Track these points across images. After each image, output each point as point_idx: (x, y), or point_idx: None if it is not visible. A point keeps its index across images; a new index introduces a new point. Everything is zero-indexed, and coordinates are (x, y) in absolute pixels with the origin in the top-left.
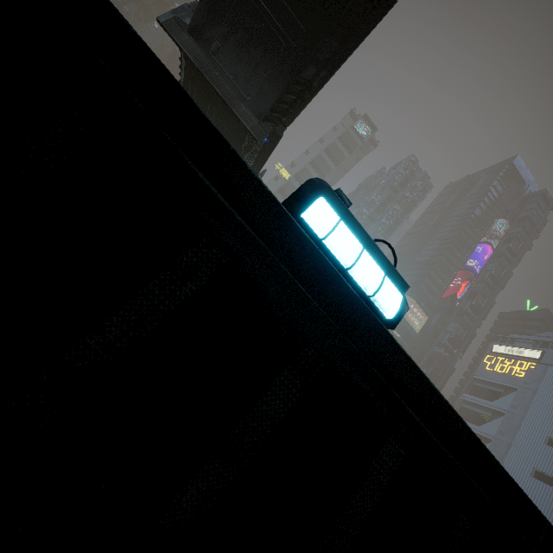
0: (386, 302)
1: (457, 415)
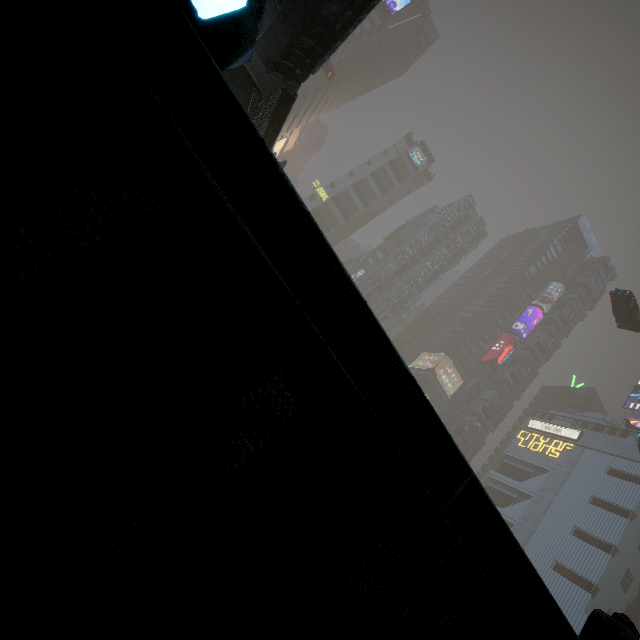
0: None
1: (326, 244)
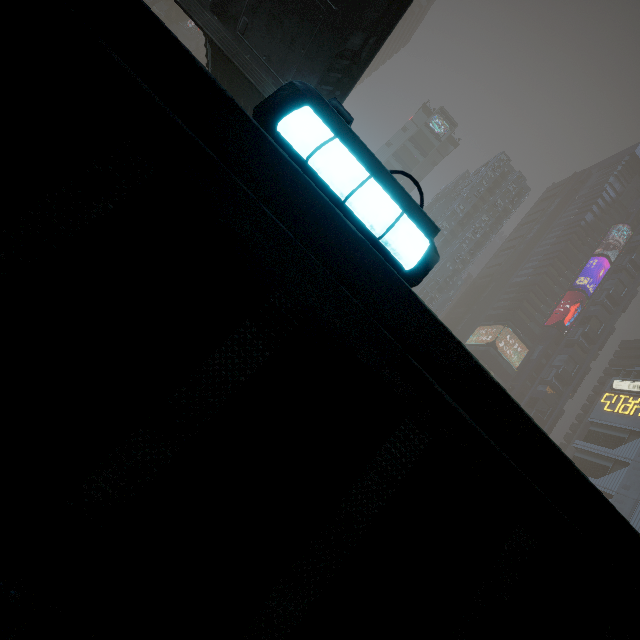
0: (403, 246)
1: (514, 402)
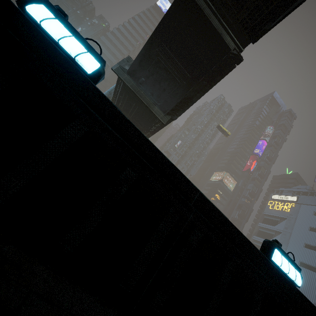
0: (298, 281)
1: None
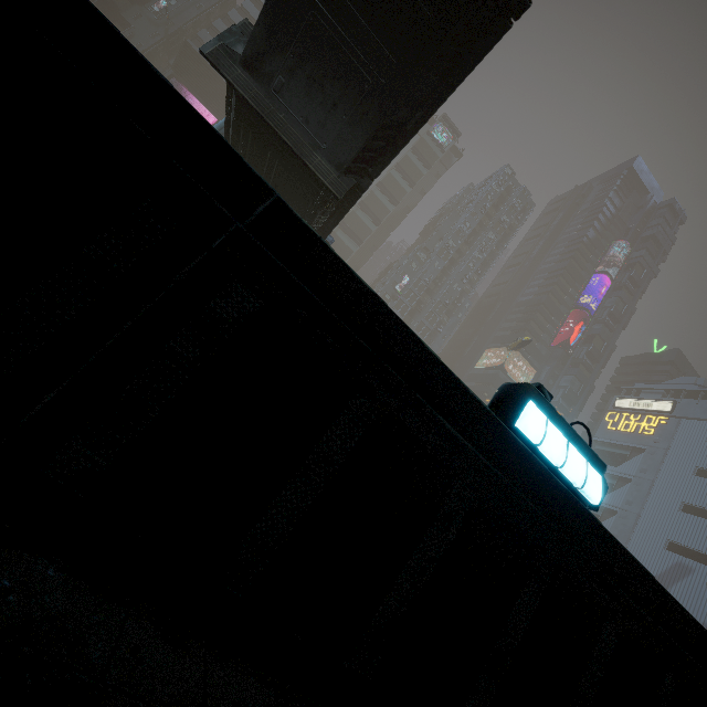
0: (592, 492)
1: (653, 578)
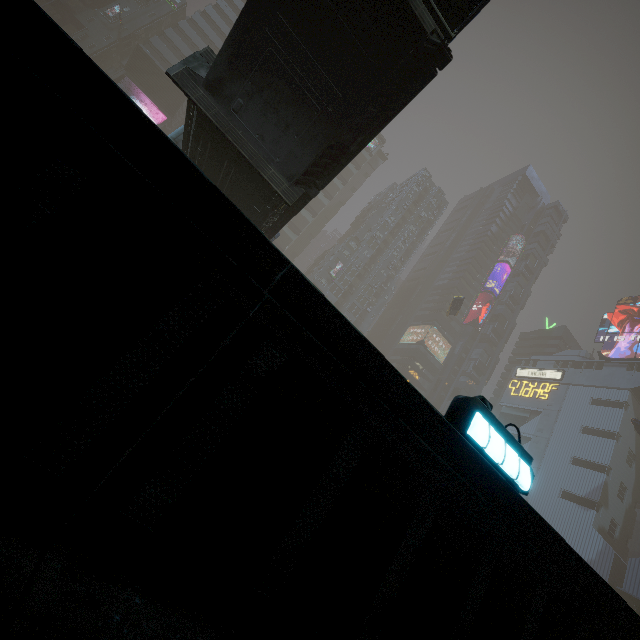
0: (524, 481)
1: (568, 545)
